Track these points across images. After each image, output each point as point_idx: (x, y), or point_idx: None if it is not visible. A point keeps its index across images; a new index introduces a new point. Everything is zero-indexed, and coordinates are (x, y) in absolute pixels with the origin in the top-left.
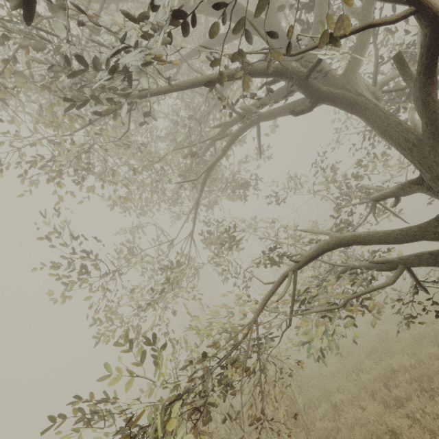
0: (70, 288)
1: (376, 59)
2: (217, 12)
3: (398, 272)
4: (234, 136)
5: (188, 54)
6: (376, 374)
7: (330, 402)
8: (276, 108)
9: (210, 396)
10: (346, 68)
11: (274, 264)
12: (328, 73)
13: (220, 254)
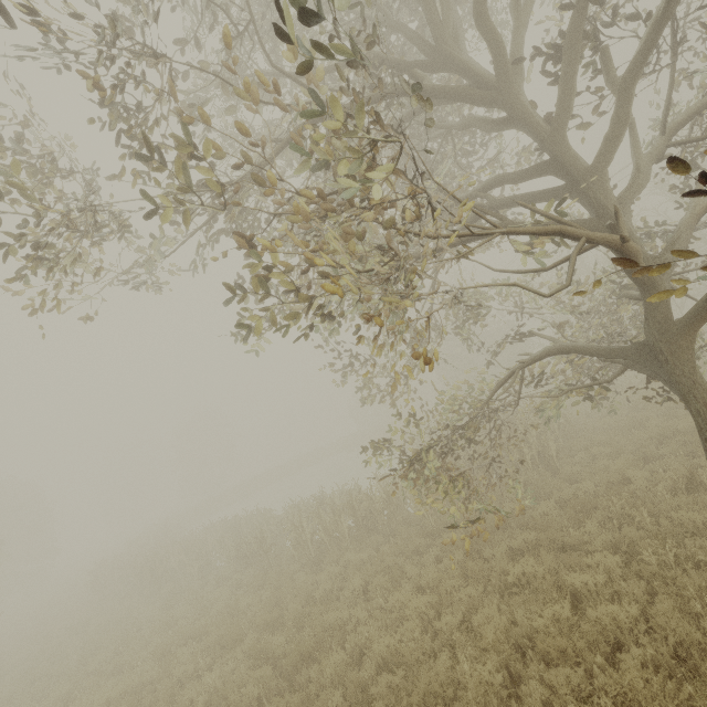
0: (345, 374)
1: (668, 95)
2: (439, 71)
3: (617, 373)
4: (470, 221)
5: (408, 114)
6: (652, 433)
7: (589, 453)
8: (514, 195)
9: (454, 444)
10: (592, 165)
11: (521, 340)
12: (571, 170)
13: (464, 325)
